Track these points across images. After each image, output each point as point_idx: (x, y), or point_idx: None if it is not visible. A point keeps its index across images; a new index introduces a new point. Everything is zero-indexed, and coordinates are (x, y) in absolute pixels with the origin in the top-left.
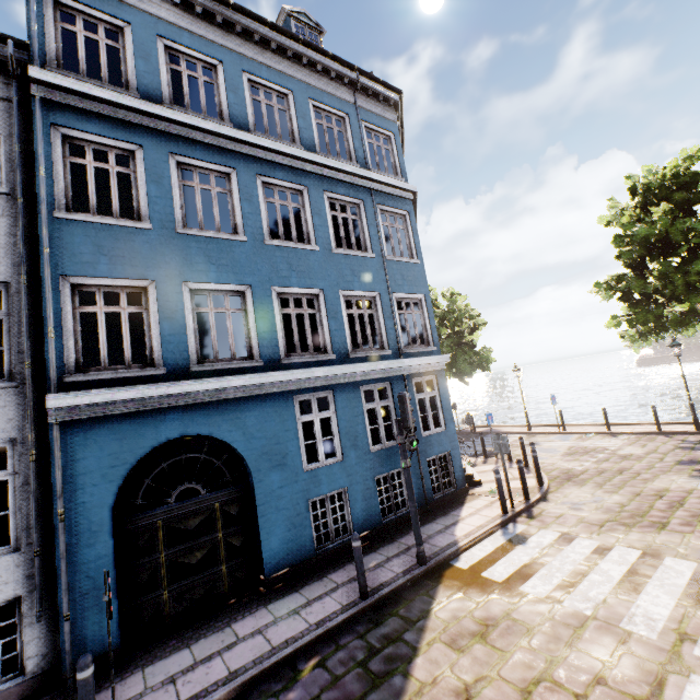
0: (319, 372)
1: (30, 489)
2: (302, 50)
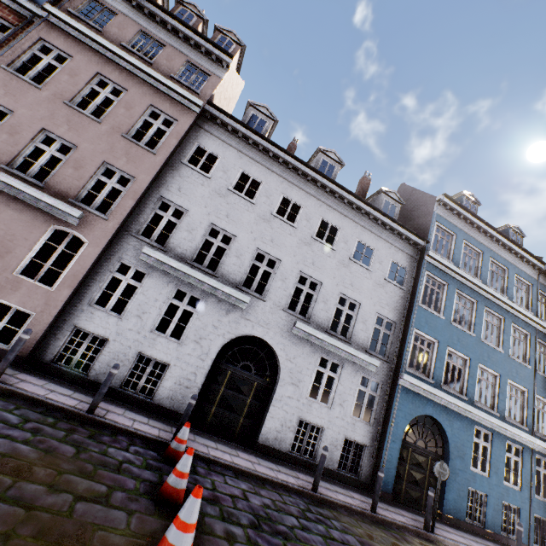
0: (492, 419)
1: (380, 404)
2: (519, 251)
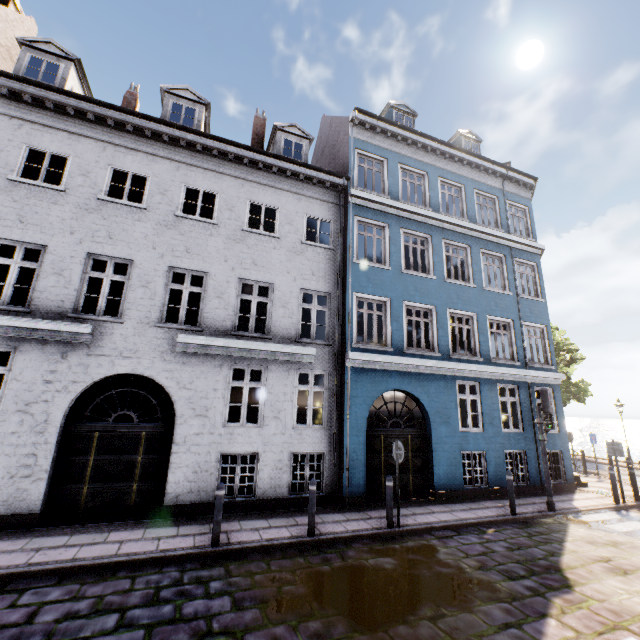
0: (474, 367)
1: (332, 398)
2: (473, 160)
